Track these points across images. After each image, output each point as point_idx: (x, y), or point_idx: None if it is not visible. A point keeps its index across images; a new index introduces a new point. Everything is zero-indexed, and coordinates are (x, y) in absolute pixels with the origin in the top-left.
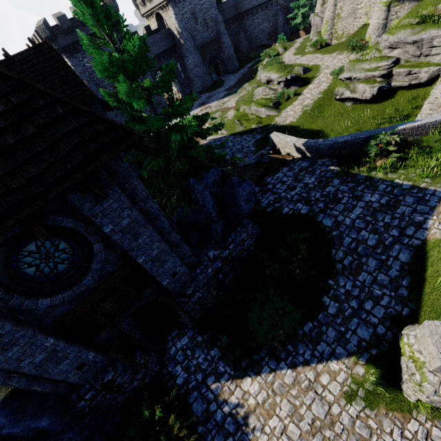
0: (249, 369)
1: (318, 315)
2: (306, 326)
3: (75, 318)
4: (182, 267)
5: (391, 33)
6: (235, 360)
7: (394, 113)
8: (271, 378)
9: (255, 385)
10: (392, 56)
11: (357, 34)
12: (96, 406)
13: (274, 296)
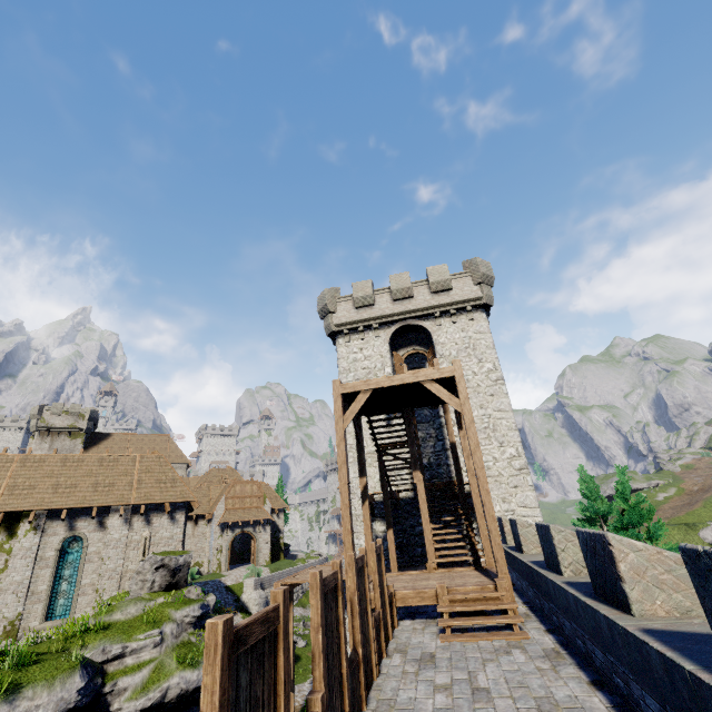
0: None
1: None
2: None
3: None
4: None
5: None
6: None
7: None
8: None
9: None
10: None
11: None
12: None
13: None
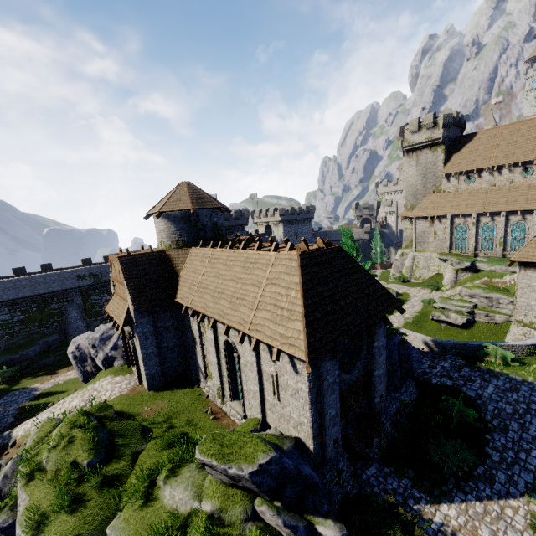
0: (442, 497)
1: (486, 461)
2: (478, 468)
3: (343, 397)
4: (384, 393)
5: (468, 288)
6: (427, 489)
7: (483, 339)
8: (464, 506)
9: (452, 511)
10: (471, 301)
11: (433, 281)
12: (330, 491)
13: (446, 441)
